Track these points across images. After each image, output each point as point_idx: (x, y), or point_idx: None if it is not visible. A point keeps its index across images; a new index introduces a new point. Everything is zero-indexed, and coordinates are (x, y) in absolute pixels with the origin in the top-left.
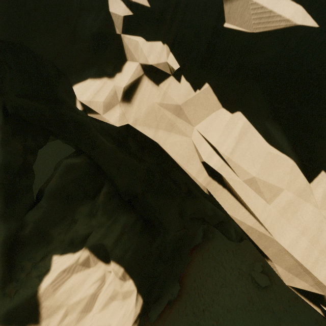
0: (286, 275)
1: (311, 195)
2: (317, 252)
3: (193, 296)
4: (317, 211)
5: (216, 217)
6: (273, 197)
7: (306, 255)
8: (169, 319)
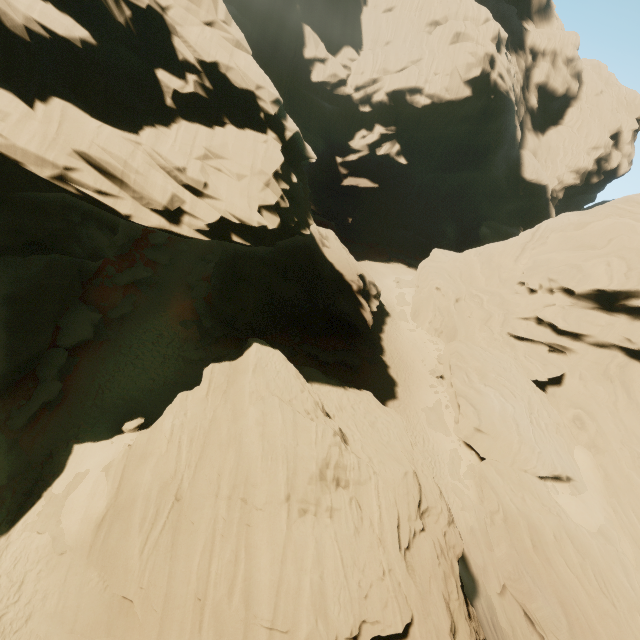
0: (38, 169)
1: (35, 116)
2: (47, 145)
3: (95, 394)
4: (42, 125)
5: (43, 229)
6: (5, 117)
7: (40, 148)
8: (55, 423)
